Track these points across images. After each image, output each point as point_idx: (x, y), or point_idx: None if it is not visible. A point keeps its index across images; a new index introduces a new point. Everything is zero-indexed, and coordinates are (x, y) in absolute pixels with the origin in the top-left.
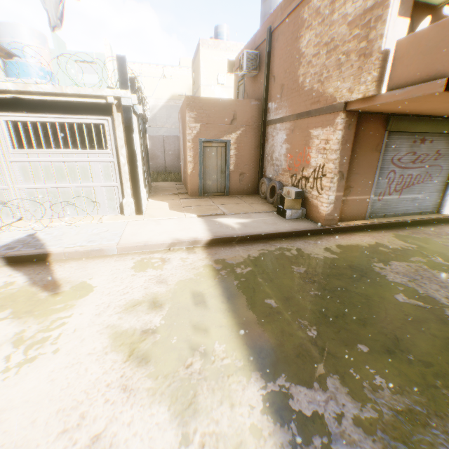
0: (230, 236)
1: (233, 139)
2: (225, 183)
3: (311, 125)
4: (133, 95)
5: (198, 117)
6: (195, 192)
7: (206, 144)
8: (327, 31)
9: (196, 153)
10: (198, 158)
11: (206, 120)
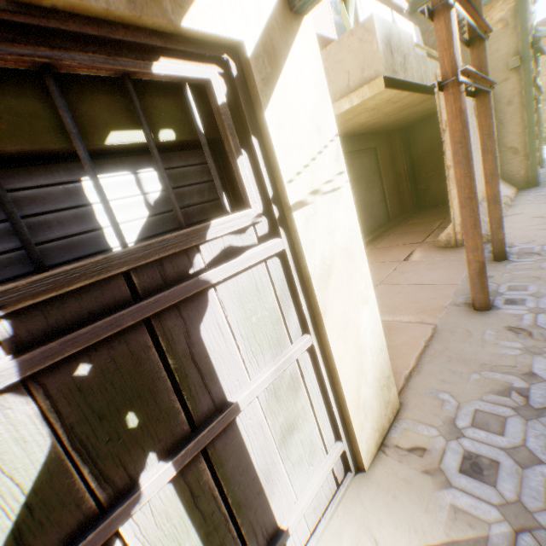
0: None
1: None
2: None
3: (542, 105)
4: None
5: None
6: None
7: None
8: (543, 71)
9: None
10: None
11: None
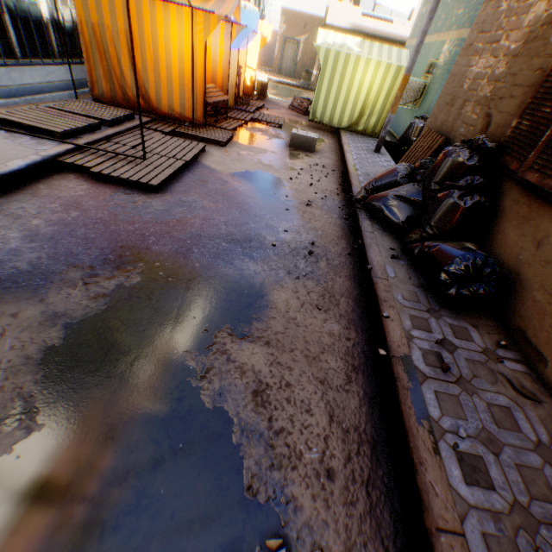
0: (269, 79)
1: (303, 41)
2: (293, 70)
3: None
4: (252, 7)
5: (286, 22)
6: (275, 71)
7: (287, 41)
8: None
9: (281, 46)
10: (281, 49)
11: (290, 25)
